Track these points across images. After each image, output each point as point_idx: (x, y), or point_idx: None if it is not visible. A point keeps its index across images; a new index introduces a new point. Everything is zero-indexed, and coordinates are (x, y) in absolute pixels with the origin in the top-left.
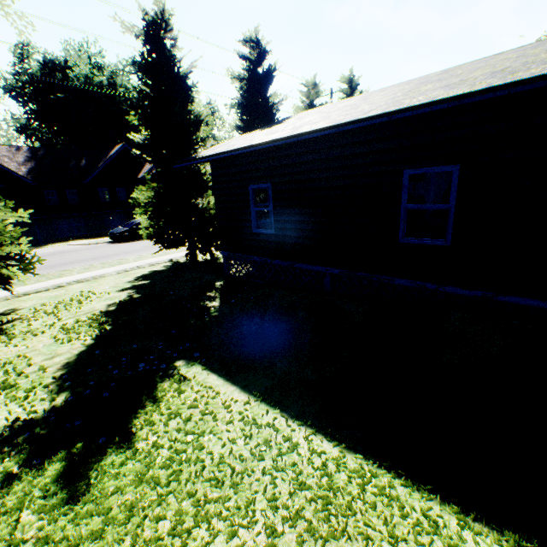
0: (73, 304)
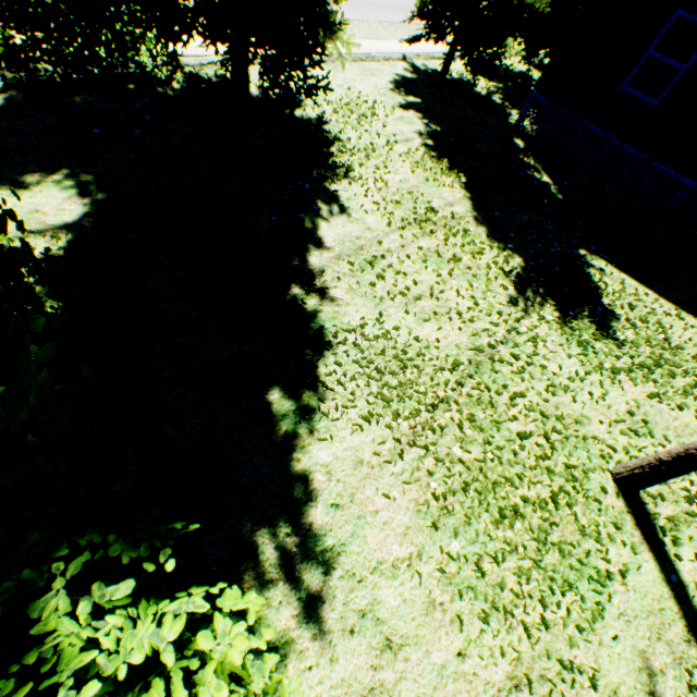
0: (367, 115)
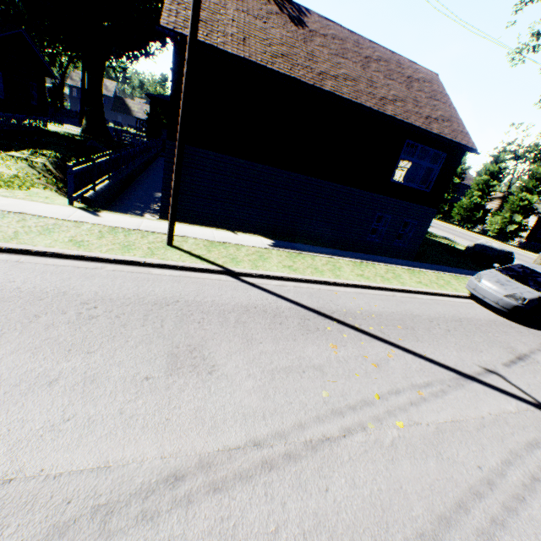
0: None
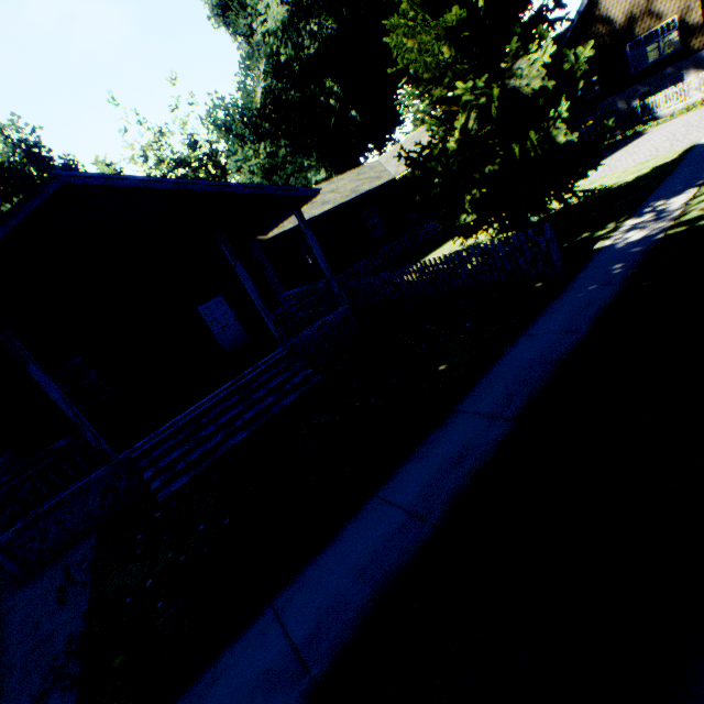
0: None
